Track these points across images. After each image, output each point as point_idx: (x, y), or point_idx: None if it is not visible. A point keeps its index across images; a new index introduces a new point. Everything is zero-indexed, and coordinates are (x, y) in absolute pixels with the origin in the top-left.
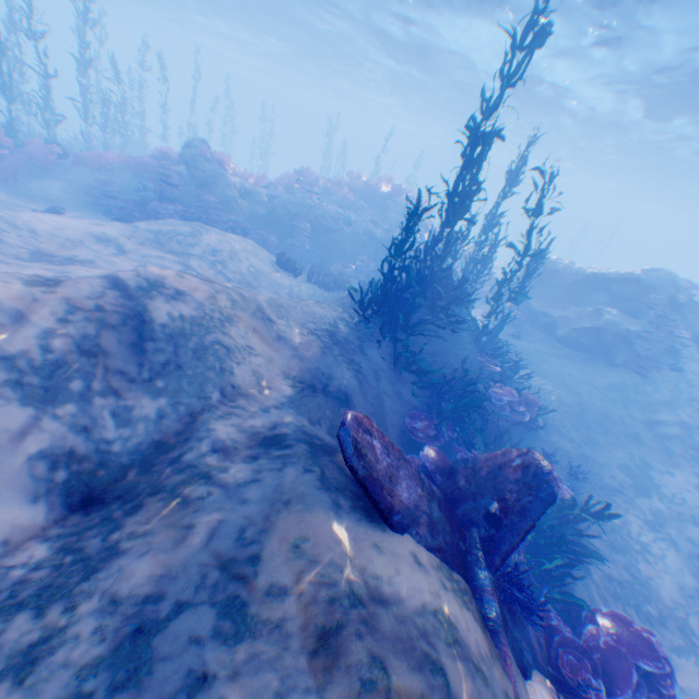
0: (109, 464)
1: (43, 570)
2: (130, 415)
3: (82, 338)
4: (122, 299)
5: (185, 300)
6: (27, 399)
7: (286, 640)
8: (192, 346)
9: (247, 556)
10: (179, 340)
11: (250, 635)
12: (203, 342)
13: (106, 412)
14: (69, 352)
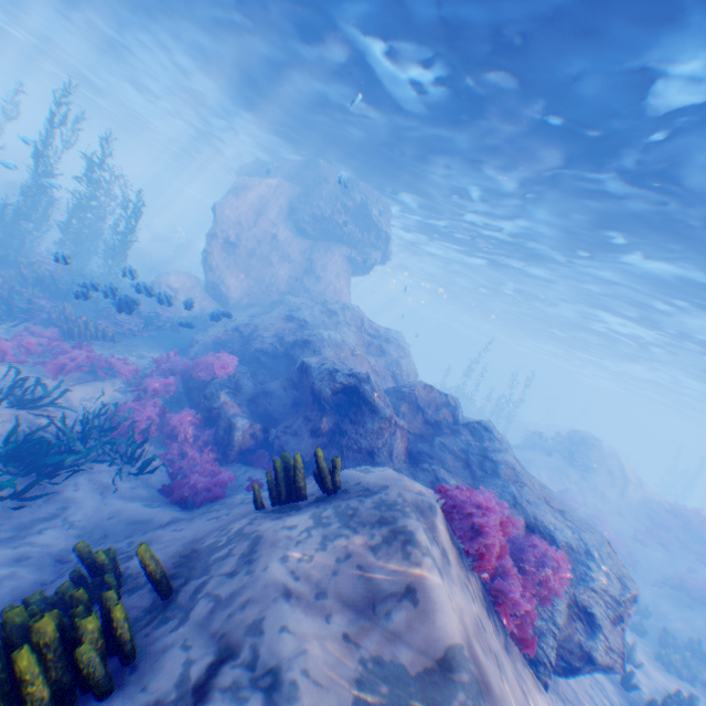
0: None
1: None
2: None
3: None
4: None
5: None
6: None
7: None
8: None
9: None
10: None
11: None
12: None
13: None
14: None
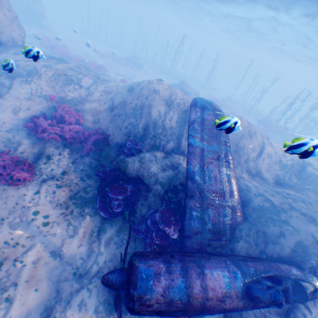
0: (282, 182)
1: (271, 184)
2: (290, 179)
3: (291, 163)
4: (302, 162)
5: (315, 170)
6: (278, 166)
7: (311, 208)
8: (310, 178)
9: (307, 201)
10: (308, 175)
11: (304, 204)
12: (314, 179)
13: (287, 176)
14: (288, 164)
